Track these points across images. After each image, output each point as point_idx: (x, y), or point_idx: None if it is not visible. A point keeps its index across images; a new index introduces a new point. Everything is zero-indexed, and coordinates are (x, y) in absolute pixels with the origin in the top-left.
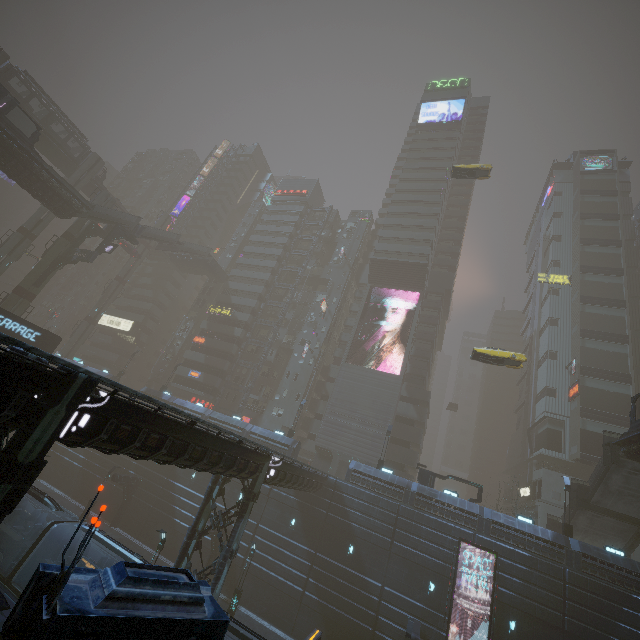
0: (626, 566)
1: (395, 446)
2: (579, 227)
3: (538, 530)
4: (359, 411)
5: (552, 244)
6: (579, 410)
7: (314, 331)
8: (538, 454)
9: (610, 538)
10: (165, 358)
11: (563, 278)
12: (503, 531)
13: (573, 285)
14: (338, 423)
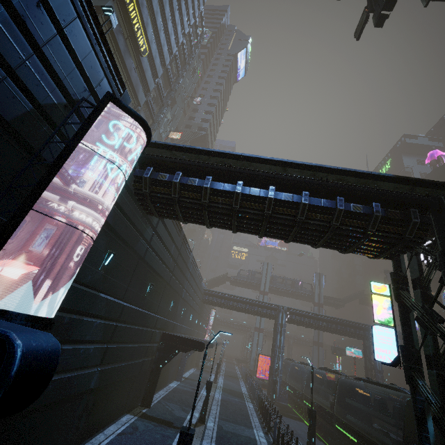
0: None
1: None
2: None
3: None
4: None
5: None
6: None
7: None
8: None
9: None
10: None
11: None
12: None
13: None
14: None
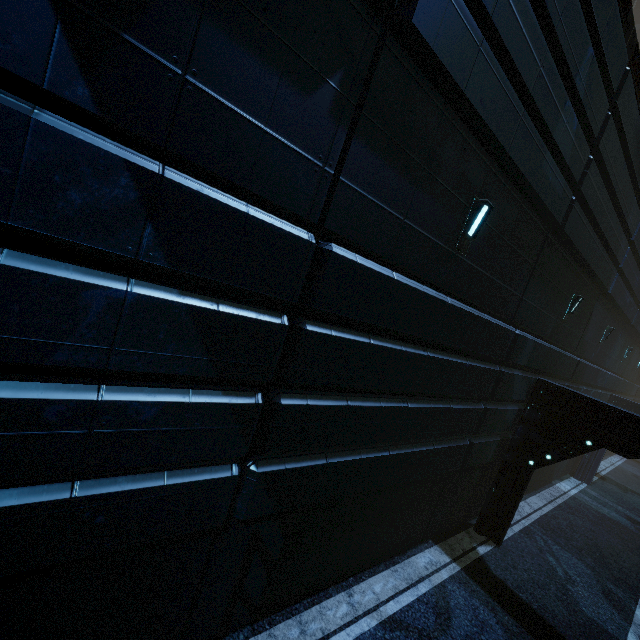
0: None
1: None
2: None
3: None
4: None
5: None
6: None
7: None
8: None
9: None
10: None
11: None
12: None
13: None
14: None
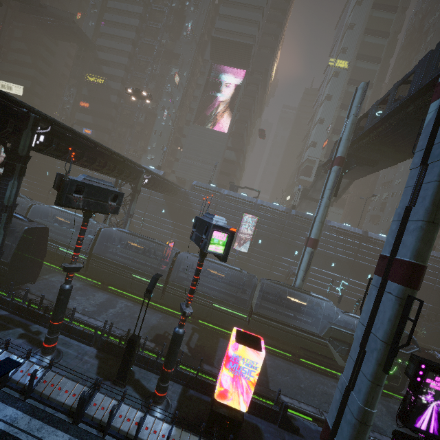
0: (311, 218)
1: (222, 176)
2: (368, 17)
3: (279, 207)
4: (201, 156)
5: (347, 32)
6: (324, 154)
7: (171, 100)
8: (298, 179)
9: (313, 211)
10: (61, 119)
11: (345, 63)
12: (264, 208)
13: (348, 70)
14: (189, 163)
